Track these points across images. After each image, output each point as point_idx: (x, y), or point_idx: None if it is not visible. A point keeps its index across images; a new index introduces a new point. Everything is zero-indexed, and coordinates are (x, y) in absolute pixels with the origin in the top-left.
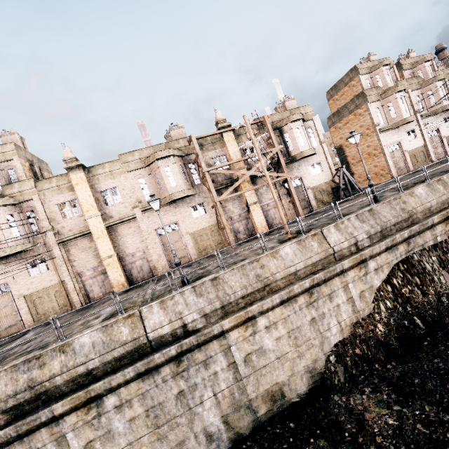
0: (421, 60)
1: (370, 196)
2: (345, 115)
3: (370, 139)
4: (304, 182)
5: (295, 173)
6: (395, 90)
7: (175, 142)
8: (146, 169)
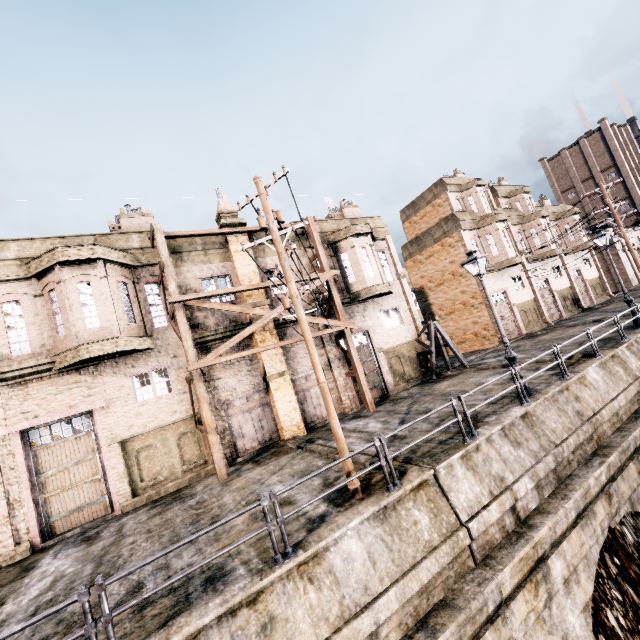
0: (519, 190)
1: (519, 383)
2: (428, 244)
3: (466, 282)
4: (373, 339)
5: (357, 322)
6: (495, 218)
7: (122, 237)
8: (31, 283)
